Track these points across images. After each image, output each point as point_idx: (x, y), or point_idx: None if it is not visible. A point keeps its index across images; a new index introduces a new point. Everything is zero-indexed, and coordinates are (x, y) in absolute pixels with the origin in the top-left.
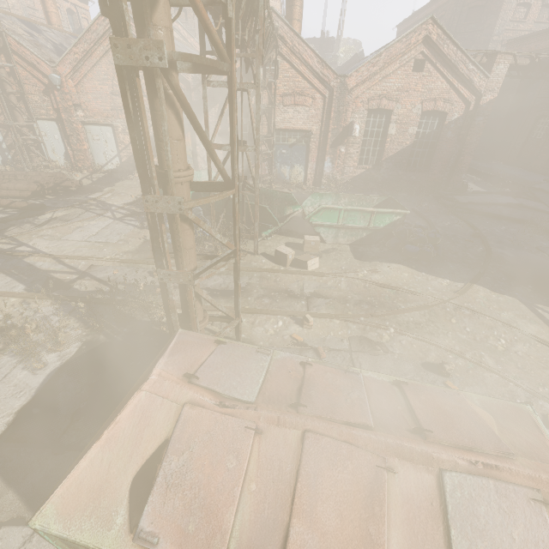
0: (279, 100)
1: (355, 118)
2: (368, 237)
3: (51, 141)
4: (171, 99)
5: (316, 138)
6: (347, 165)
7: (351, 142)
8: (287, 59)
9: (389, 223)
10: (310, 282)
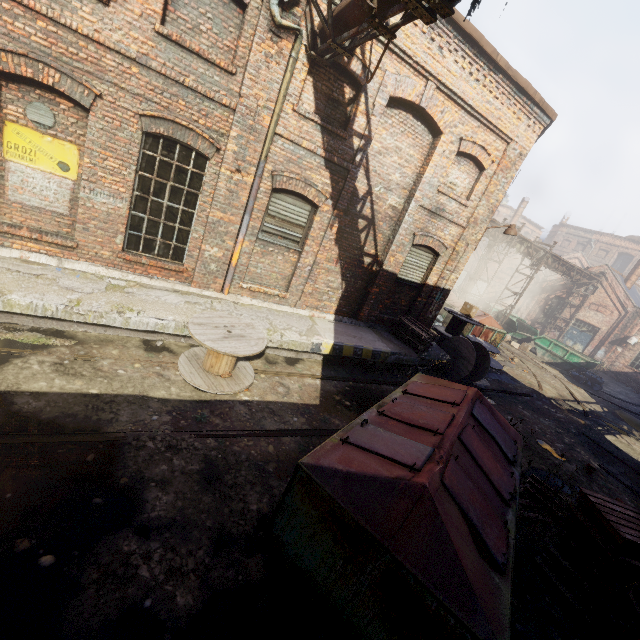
0: (587, 305)
1: (639, 335)
2: (561, 364)
3: (459, 279)
4: (485, 263)
5: (601, 334)
6: (618, 361)
7: (628, 348)
8: (604, 288)
9: (576, 362)
10: (505, 344)
